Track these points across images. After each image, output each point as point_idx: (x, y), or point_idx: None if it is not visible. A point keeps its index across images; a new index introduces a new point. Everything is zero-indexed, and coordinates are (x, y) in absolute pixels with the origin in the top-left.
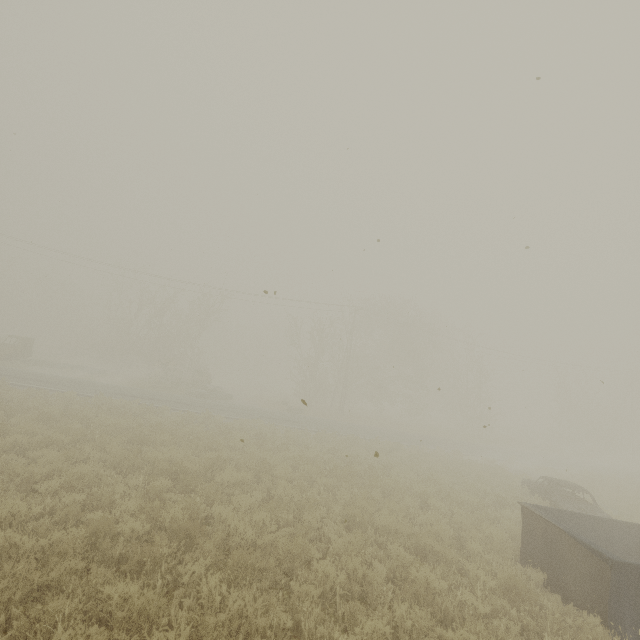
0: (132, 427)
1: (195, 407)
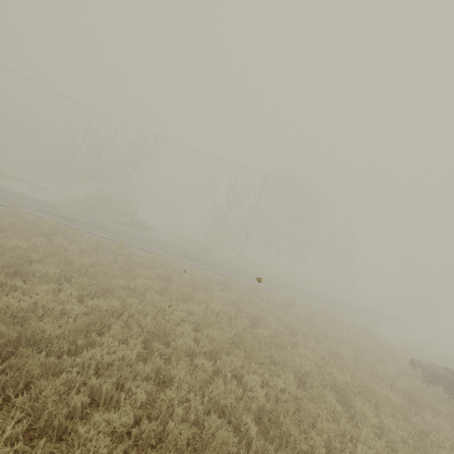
0: (24, 248)
1: (114, 234)
